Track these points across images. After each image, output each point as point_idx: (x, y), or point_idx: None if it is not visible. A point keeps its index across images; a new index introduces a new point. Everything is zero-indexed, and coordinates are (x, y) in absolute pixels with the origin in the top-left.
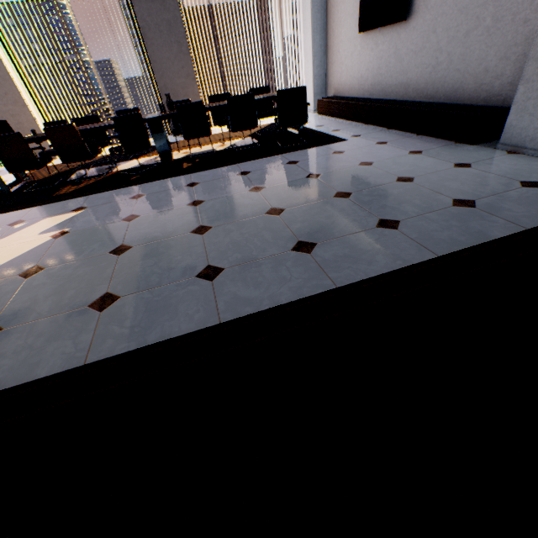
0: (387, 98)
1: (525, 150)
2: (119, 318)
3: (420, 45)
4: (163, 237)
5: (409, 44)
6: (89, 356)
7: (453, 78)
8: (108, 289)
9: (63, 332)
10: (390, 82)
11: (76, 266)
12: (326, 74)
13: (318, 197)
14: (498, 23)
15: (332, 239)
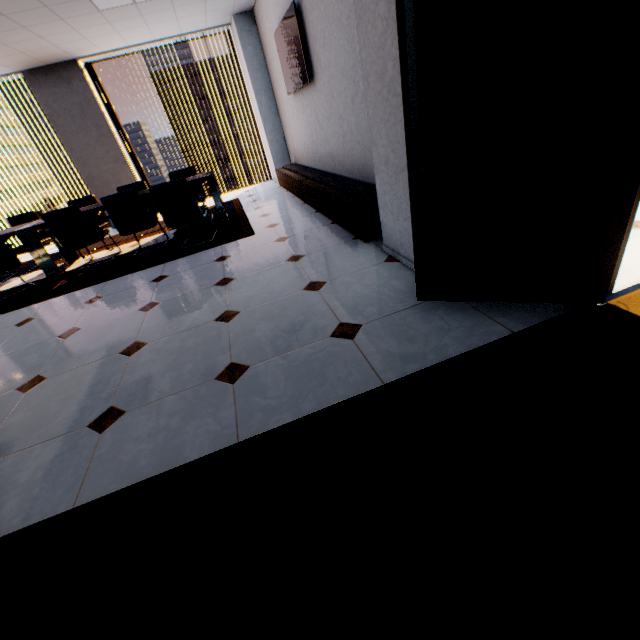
0: (325, 170)
1: (400, 256)
2: None
3: (329, 111)
4: None
5: (322, 109)
6: None
7: (358, 152)
8: None
9: None
10: (322, 152)
11: None
12: (285, 138)
13: (103, 354)
14: None
15: (14, 452)
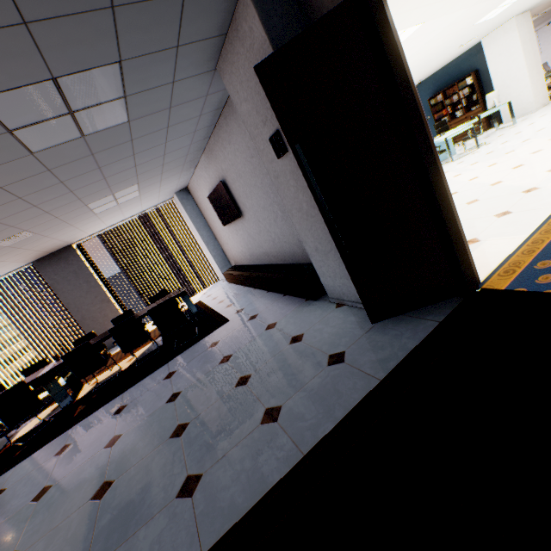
0: (263, 263)
1: (345, 301)
2: None
3: (258, 229)
4: None
5: (252, 229)
6: None
7: (287, 247)
8: None
9: None
10: (258, 253)
11: None
12: (223, 251)
13: (155, 443)
14: (285, 213)
15: (121, 544)
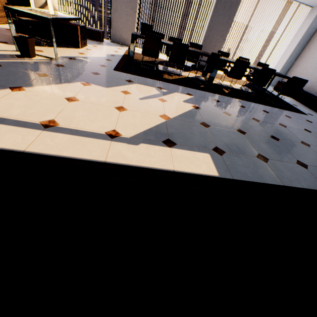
0: None
1: None
2: (279, 169)
3: None
4: (258, 134)
5: None
6: (283, 182)
7: None
8: (258, 152)
9: (258, 165)
10: None
11: (226, 131)
12: (289, 69)
13: None
14: None
15: None
